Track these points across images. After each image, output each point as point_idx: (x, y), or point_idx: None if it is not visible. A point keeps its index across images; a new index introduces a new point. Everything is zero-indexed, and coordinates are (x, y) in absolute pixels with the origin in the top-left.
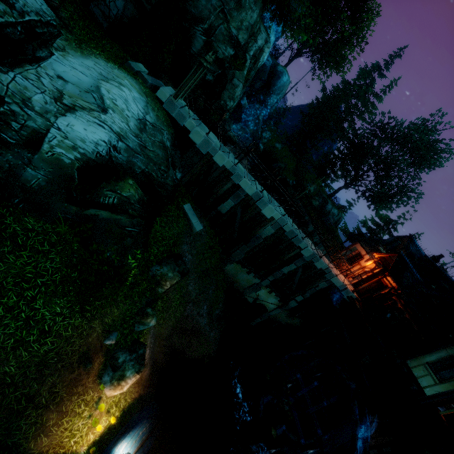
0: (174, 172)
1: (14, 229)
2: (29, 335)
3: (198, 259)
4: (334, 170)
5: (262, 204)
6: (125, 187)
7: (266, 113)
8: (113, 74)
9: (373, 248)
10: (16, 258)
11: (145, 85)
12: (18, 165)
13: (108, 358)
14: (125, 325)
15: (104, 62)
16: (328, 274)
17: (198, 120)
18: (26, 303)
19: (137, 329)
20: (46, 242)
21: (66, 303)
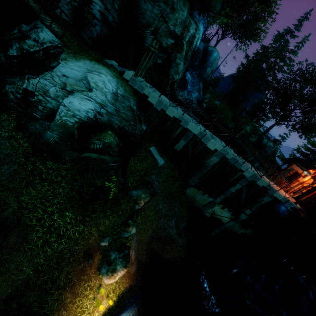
0: (140, 125)
1: (41, 169)
2: (51, 238)
3: (164, 186)
4: (265, 113)
5: (206, 140)
6: (106, 136)
7: (204, 81)
8: (95, 68)
9: (309, 167)
10: (42, 187)
11: (116, 72)
12: (42, 130)
13: (104, 256)
14: (114, 232)
15: (89, 62)
16: (269, 190)
17: (153, 88)
18: (48, 216)
19: (123, 235)
20: (59, 175)
21: (73, 215)
